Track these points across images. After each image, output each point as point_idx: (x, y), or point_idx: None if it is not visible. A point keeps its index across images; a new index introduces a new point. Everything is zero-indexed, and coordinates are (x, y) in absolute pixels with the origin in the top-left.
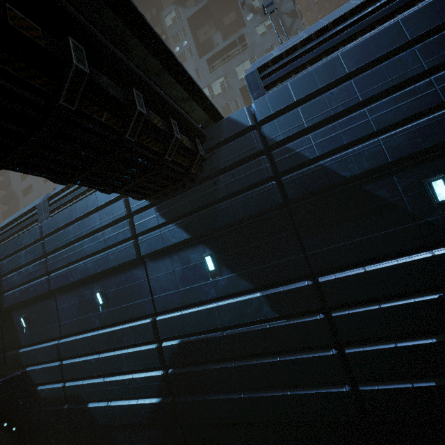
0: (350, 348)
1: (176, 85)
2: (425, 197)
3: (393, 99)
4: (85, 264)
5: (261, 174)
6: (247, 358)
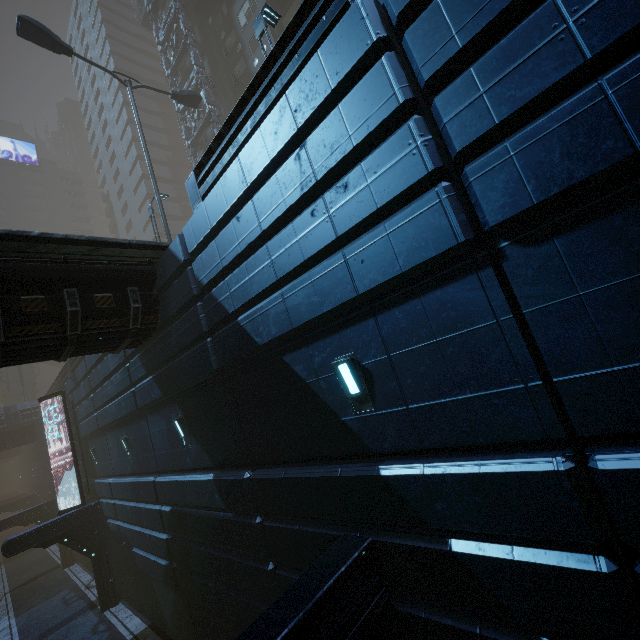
0: (281, 567)
1: (65, 246)
2: (339, 384)
3: (289, 231)
4: (111, 407)
5: (198, 328)
6: (216, 545)
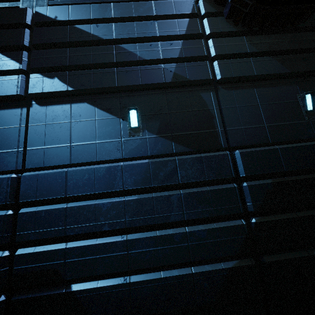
0: None
1: None
2: None
3: None
4: (117, 70)
5: None
6: None
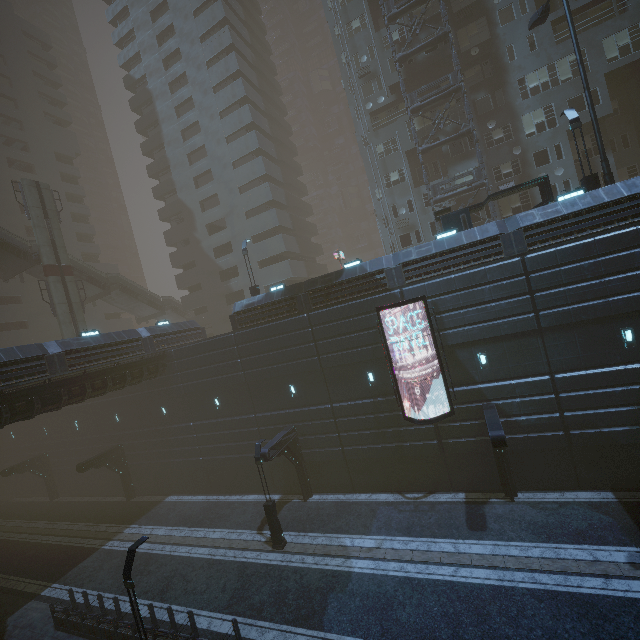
0: None
1: None
2: None
3: None
4: (611, 302)
5: None
6: None
